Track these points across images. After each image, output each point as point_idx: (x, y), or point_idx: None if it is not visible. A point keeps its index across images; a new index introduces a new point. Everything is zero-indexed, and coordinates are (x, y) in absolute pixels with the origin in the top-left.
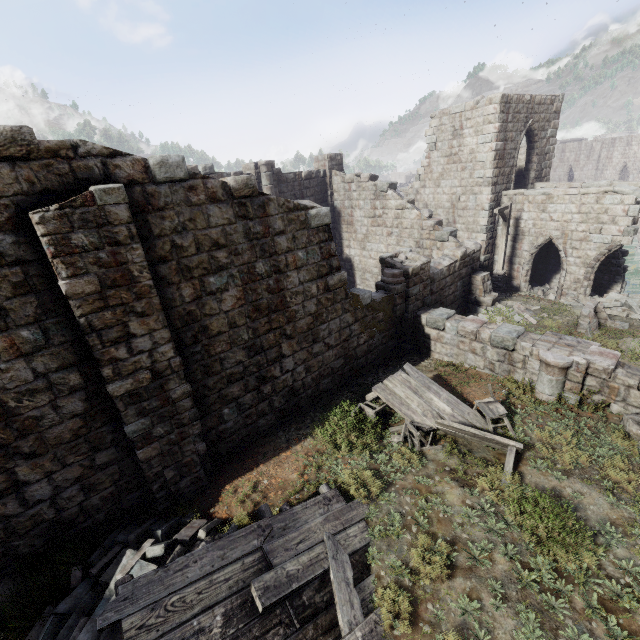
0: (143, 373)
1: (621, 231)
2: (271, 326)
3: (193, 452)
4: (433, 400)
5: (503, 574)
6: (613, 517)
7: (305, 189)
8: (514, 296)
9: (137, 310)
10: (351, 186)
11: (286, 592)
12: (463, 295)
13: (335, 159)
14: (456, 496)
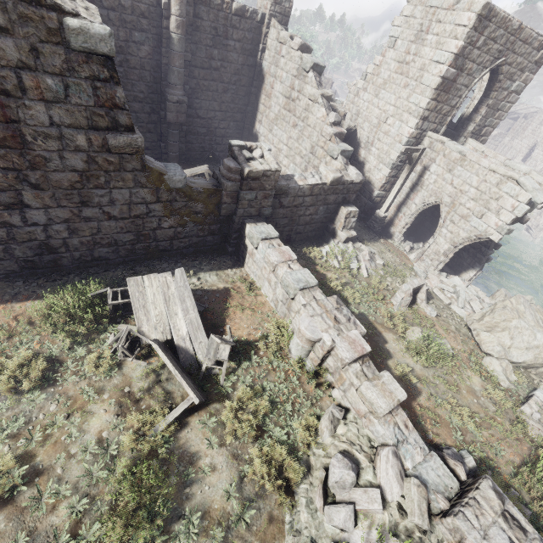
0: None
1: (498, 225)
2: None
3: None
4: (177, 316)
5: (47, 528)
6: (215, 506)
7: (232, 28)
8: (380, 242)
9: None
10: (282, 49)
11: None
12: (324, 221)
13: (281, 4)
14: (101, 423)
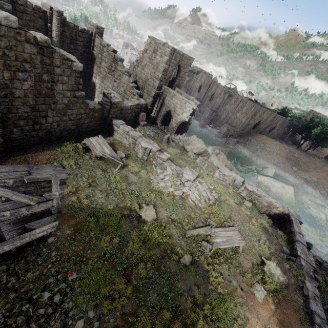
0: None
1: (187, 116)
2: (45, 102)
3: None
4: (105, 148)
5: (103, 188)
6: (136, 181)
7: (79, 36)
8: (154, 126)
9: None
10: (104, 49)
11: (36, 181)
12: (134, 119)
13: (99, 29)
14: (100, 173)
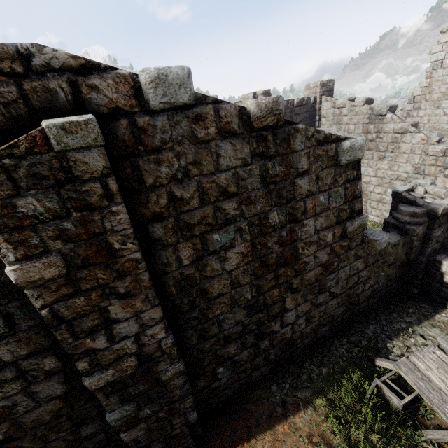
0: (127, 360)
1: None
2: (277, 281)
3: (183, 424)
4: None
5: None
6: None
7: (295, 115)
8: None
9: (119, 291)
10: (342, 111)
11: None
12: None
13: (326, 85)
14: None
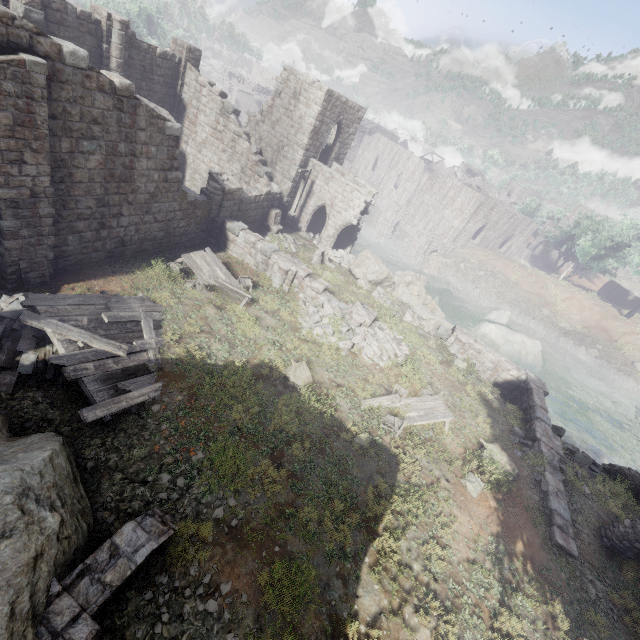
0: (25, 190)
1: (355, 215)
2: (119, 191)
3: (44, 256)
4: (217, 271)
5: (222, 335)
6: (274, 326)
7: (156, 66)
8: (295, 233)
9: (33, 147)
10: (202, 90)
11: (120, 320)
12: (261, 220)
13: (194, 53)
14: (213, 312)
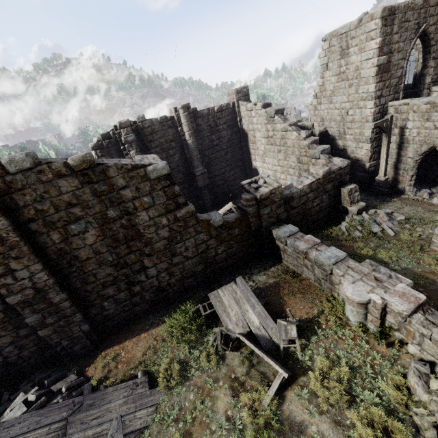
0: (28, 290)
1: None
2: (131, 250)
3: (79, 331)
4: (248, 312)
5: None
6: None
7: (218, 119)
8: (392, 201)
9: (12, 256)
10: (251, 113)
11: None
12: (331, 205)
13: (241, 92)
14: (224, 404)
